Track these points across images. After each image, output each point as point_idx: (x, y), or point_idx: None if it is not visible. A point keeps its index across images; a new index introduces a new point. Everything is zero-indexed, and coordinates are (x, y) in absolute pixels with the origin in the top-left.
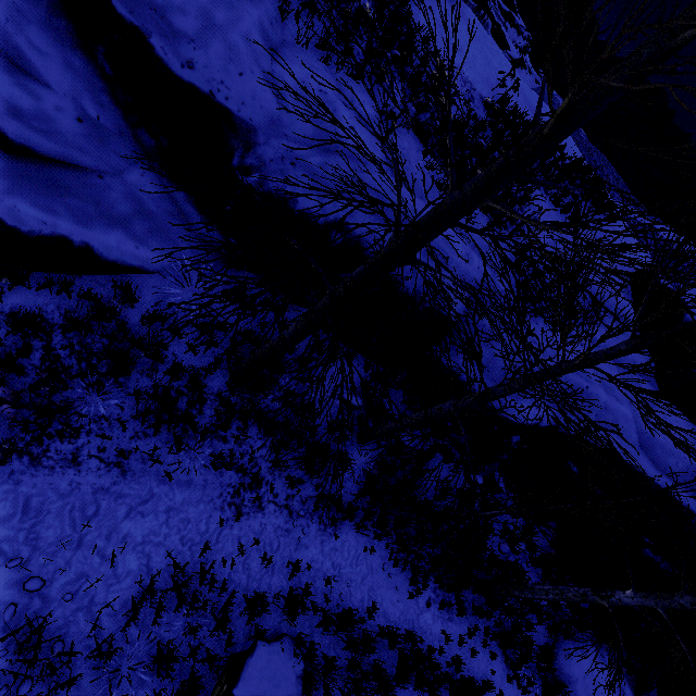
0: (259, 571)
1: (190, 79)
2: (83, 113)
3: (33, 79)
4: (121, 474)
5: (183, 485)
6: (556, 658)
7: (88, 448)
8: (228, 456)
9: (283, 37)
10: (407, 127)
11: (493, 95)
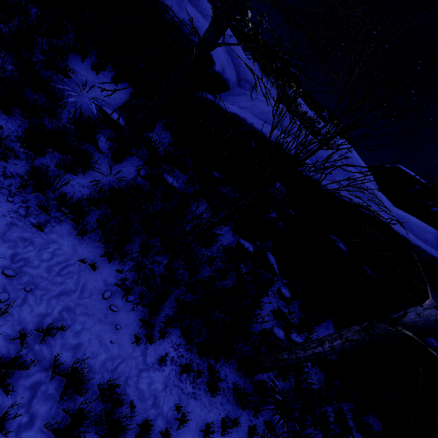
0: None
1: None
2: None
3: None
4: None
5: None
6: None
7: None
8: None
9: None
10: None
11: None
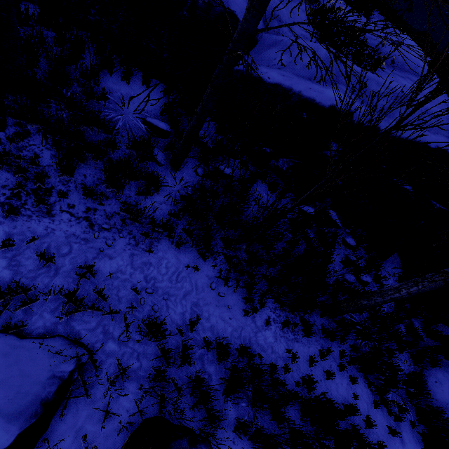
0: (34, 270)
1: None
2: None
3: None
4: None
5: None
6: (426, 386)
7: None
8: (3, 158)
9: None
10: None
11: None
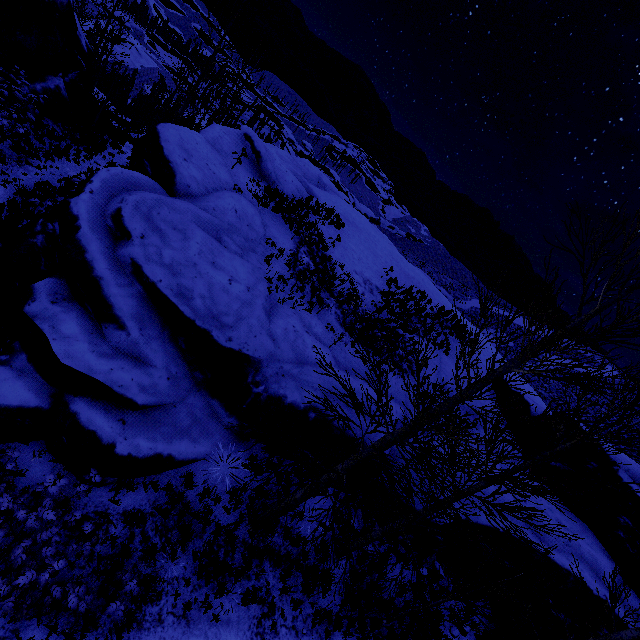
0: None
1: (230, 346)
2: (170, 374)
3: (150, 366)
4: (186, 624)
5: (225, 624)
6: None
7: (167, 606)
8: (252, 591)
9: (271, 302)
10: (345, 345)
11: (382, 280)
